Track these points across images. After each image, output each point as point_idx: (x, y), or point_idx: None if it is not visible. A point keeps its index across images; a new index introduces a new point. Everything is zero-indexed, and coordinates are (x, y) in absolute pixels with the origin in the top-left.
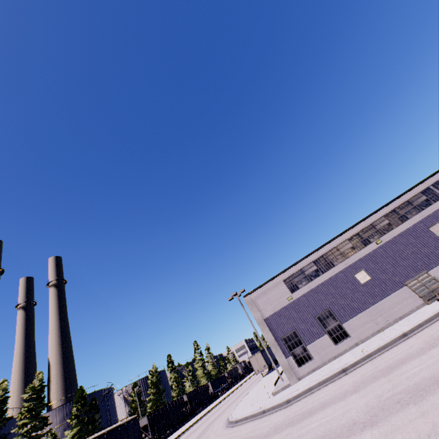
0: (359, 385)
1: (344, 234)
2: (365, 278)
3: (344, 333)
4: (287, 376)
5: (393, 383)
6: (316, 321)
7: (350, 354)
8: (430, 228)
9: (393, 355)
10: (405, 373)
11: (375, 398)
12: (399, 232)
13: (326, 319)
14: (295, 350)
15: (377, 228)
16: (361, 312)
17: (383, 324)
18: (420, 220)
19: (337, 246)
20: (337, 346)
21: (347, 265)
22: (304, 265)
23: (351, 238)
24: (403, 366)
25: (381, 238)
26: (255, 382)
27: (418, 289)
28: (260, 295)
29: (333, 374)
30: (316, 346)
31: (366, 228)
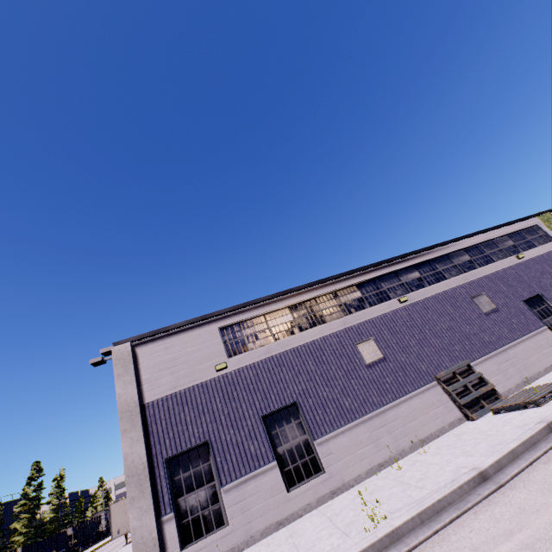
0: None
1: (353, 275)
2: (374, 354)
3: (314, 462)
4: None
5: None
6: (262, 426)
7: (323, 519)
8: (474, 298)
9: (514, 551)
10: None
11: None
12: (433, 293)
13: (283, 425)
14: (189, 498)
15: (403, 280)
16: (356, 419)
17: (391, 450)
18: (462, 284)
19: (337, 291)
20: (292, 495)
21: (347, 326)
22: (271, 309)
23: (362, 284)
24: None
25: (407, 295)
26: None
27: (454, 390)
28: (157, 349)
29: None
30: (245, 489)
31: (387, 276)
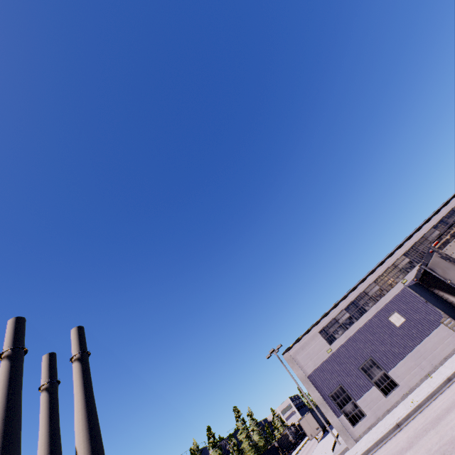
0: (413, 441)
1: (369, 277)
2: (400, 320)
3: (392, 382)
4: (343, 438)
5: (440, 434)
6: (360, 372)
7: (402, 405)
8: None
9: (440, 404)
10: (449, 423)
11: (426, 453)
12: None
13: (370, 369)
14: (345, 408)
15: (400, 267)
16: (404, 357)
17: (429, 367)
18: None
19: (364, 290)
20: (388, 398)
21: (379, 309)
22: (336, 314)
23: (377, 280)
24: (448, 415)
25: (405, 277)
26: (311, 450)
27: None
28: (299, 351)
29: (388, 431)
30: (366, 400)
31: (389, 269)
